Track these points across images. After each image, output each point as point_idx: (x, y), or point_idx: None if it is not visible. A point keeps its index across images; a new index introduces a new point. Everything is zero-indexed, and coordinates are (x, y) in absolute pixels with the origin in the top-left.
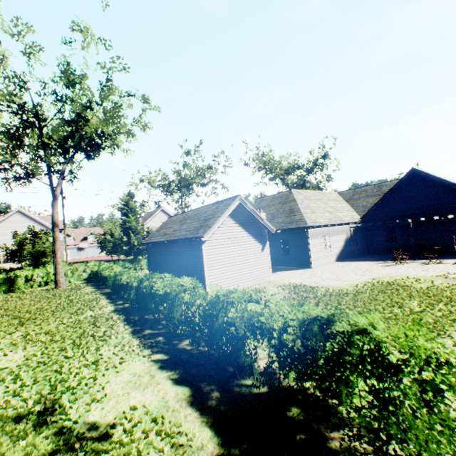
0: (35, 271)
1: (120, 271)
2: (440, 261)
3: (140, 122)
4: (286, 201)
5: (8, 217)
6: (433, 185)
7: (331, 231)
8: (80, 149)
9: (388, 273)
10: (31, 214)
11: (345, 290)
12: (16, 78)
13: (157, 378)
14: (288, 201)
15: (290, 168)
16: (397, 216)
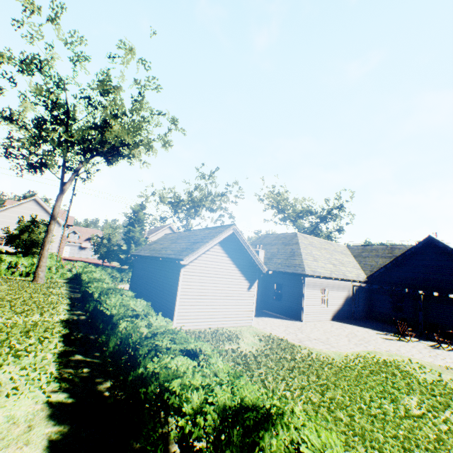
0: (21, 259)
1: (96, 278)
2: (452, 349)
3: (164, 139)
4: (289, 242)
5: (23, 203)
6: (451, 259)
7: (331, 284)
8: (101, 152)
9: (388, 349)
10: (45, 204)
11: (330, 359)
12: (58, 78)
13: (33, 434)
14: (291, 243)
15: (302, 212)
16: (407, 284)
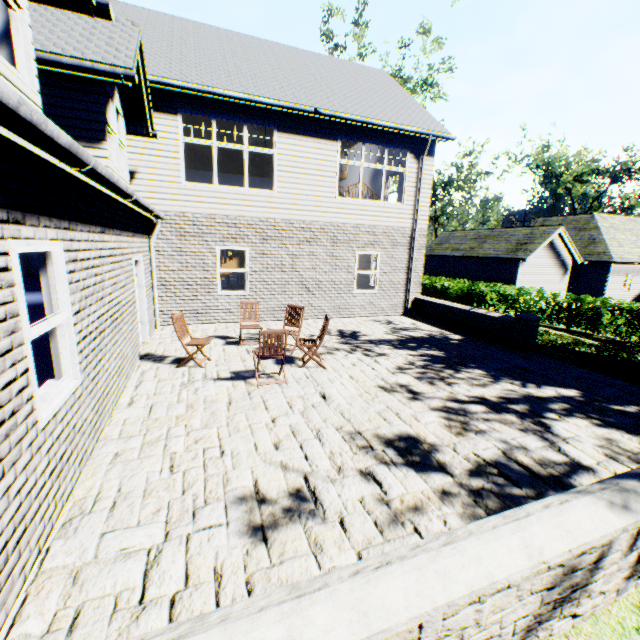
0: None
1: None
2: None
3: None
4: (585, 228)
5: None
6: None
7: (636, 270)
8: None
9: None
10: None
11: None
12: None
13: (542, 328)
14: (587, 228)
15: (585, 173)
16: None
